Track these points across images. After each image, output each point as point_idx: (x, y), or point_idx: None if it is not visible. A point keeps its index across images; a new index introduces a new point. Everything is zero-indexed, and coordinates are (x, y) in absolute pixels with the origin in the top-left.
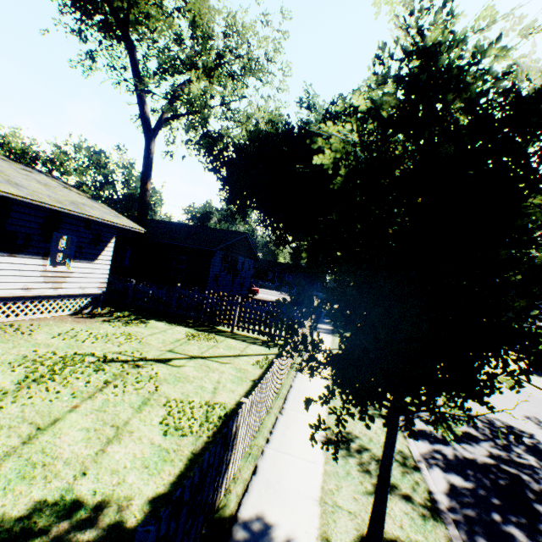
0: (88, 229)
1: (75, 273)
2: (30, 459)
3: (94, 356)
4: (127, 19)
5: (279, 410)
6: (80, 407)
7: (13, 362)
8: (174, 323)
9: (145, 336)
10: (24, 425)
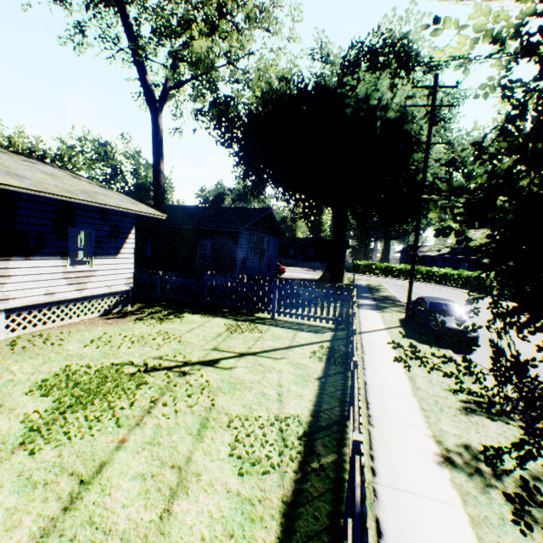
0: (105, 220)
1: (99, 270)
2: (74, 539)
3: (133, 366)
4: None
5: (367, 419)
6: (129, 441)
7: (45, 384)
8: (210, 315)
9: (183, 334)
10: (62, 478)
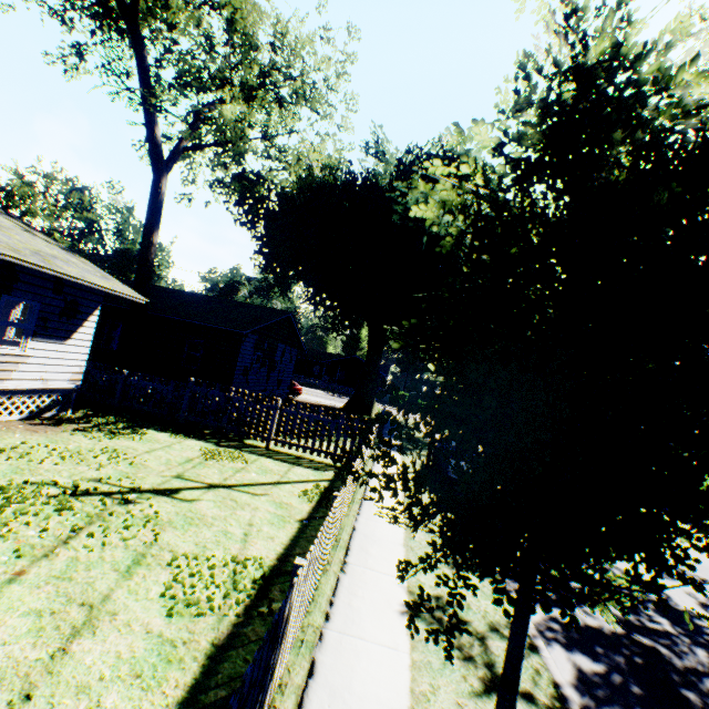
0: (59, 293)
1: (34, 357)
2: None
3: (57, 487)
4: (136, 4)
5: (341, 566)
6: (29, 574)
7: None
8: (184, 435)
9: (139, 454)
10: None
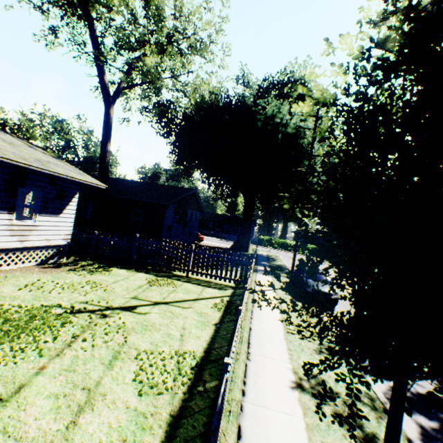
0: (53, 185)
1: (41, 226)
2: None
3: (61, 308)
4: None
5: (246, 355)
6: (48, 368)
7: None
8: (135, 270)
9: (109, 284)
10: None
